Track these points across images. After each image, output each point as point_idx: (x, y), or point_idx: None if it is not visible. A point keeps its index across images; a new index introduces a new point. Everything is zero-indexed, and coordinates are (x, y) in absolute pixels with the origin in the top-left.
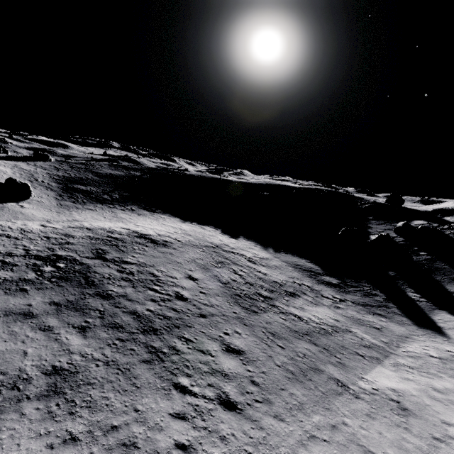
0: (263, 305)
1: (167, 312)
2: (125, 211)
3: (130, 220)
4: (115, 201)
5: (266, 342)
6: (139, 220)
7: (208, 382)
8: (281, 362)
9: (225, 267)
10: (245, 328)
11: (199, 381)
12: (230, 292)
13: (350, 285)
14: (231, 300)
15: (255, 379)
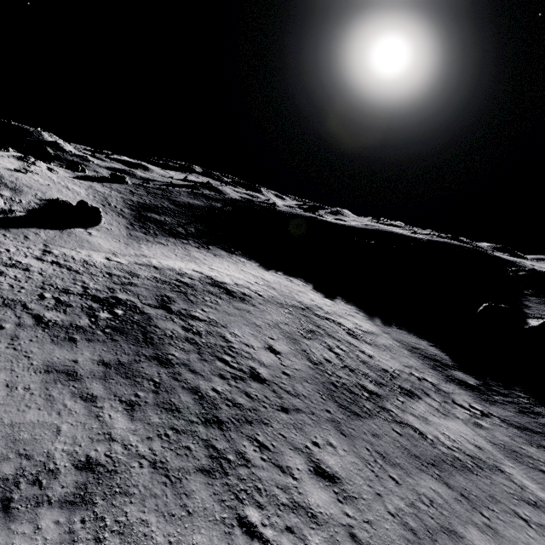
0: (368, 405)
1: (237, 396)
2: (200, 249)
3: (204, 261)
4: (190, 236)
5: (372, 469)
6: (214, 262)
7: (287, 524)
8: (396, 507)
9: (317, 339)
10: (343, 438)
11: (274, 520)
12: (323, 378)
13: (497, 391)
14: (324, 391)
15: (356, 533)
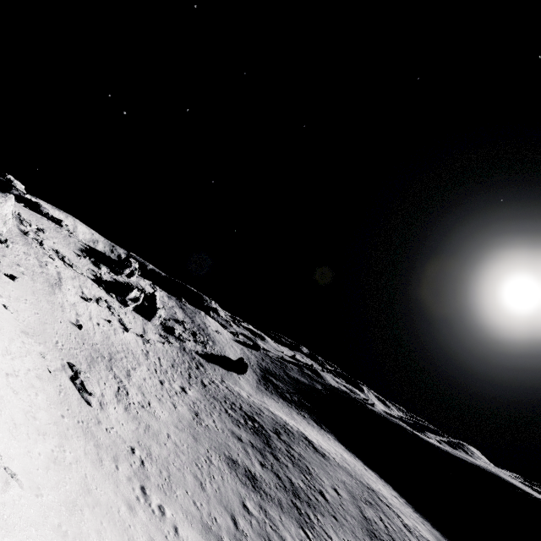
0: None
1: (310, 495)
2: (299, 414)
3: (300, 423)
4: (293, 402)
5: None
6: (307, 427)
7: None
8: None
9: (373, 508)
10: None
11: None
12: (368, 526)
13: None
14: (365, 531)
15: None
